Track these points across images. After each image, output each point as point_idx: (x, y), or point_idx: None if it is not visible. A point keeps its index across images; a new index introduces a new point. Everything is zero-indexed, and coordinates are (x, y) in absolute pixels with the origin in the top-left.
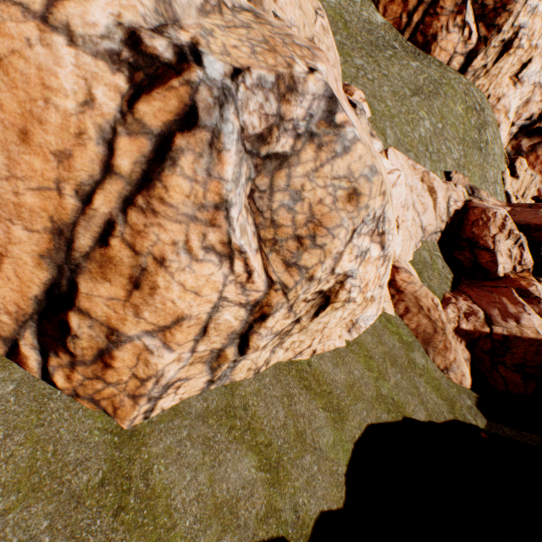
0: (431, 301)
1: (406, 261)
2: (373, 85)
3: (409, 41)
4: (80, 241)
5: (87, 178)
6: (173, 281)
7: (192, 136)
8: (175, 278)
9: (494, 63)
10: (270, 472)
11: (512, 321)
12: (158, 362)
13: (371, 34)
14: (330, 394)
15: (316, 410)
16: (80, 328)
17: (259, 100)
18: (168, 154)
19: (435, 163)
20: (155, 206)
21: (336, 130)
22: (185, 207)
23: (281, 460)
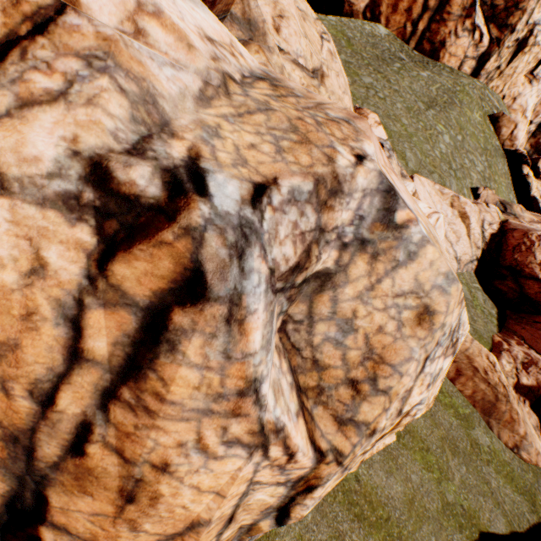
0: (486, 360)
1: None
2: (385, 103)
3: (415, 49)
4: (43, 449)
5: (45, 371)
6: (182, 485)
7: (198, 312)
8: (185, 481)
9: (509, 64)
10: None
11: None
12: None
13: (376, 48)
14: (388, 520)
15: None
16: None
17: (292, 217)
18: (163, 334)
19: (460, 181)
20: (148, 402)
21: (397, 232)
22: (194, 400)
23: None
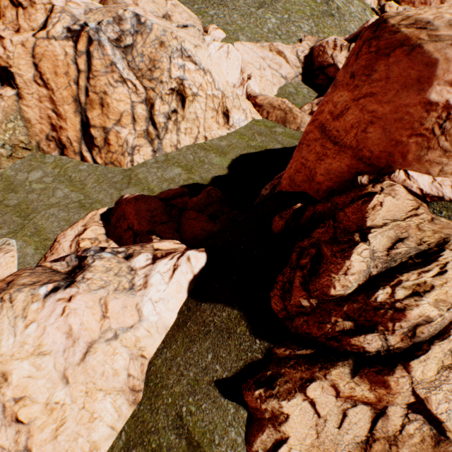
0: (280, 102)
1: (267, 94)
2: (224, 19)
3: None
4: (82, 100)
5: (75, 77)
6: (112, 100)
7: (93, 46)
8: (113, 98)
9: None
10: (188, 171)
11: None
12: (123, 135)
13: None
14: (217, 149)
15: (210, 154)
16: (96, 134)
17: (111, 29)
18: (91, 56)
19: (287, 39)
20: (95, 75)
21: (144, 25)
22: (103, 70)
23: (193, 168)
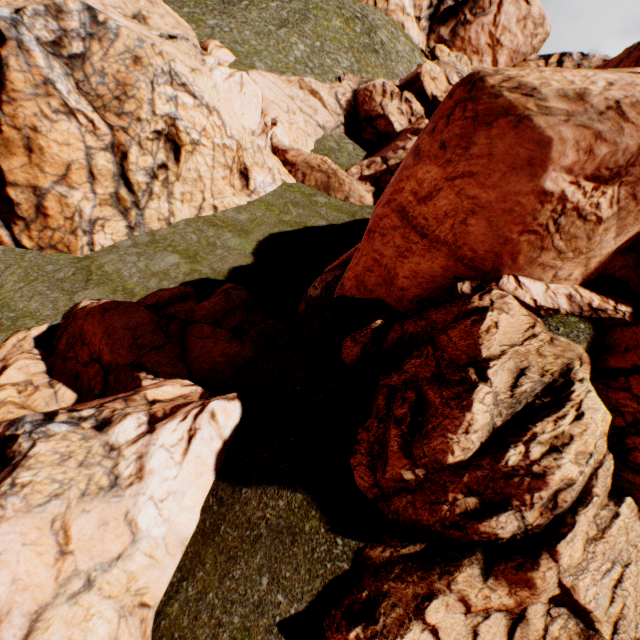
0: (321, 161)
1: (300, 148)
2: (232, 34)
3: None
4: None
5: None
6: (50, 141)
7: (8, 47)
8: (50, 139)
9: None
10: (190, 259)
11: (400, 151)
12: (73, 201)
13: None
14: (235, 225)
15: (223, 233)
16: (18, 197)
17: (43, 23)
18: (3, 64)
19: (322, 75)
20: (13, 97)
21: (104, 27)
22: (29, 90)
23: (198, 254)
